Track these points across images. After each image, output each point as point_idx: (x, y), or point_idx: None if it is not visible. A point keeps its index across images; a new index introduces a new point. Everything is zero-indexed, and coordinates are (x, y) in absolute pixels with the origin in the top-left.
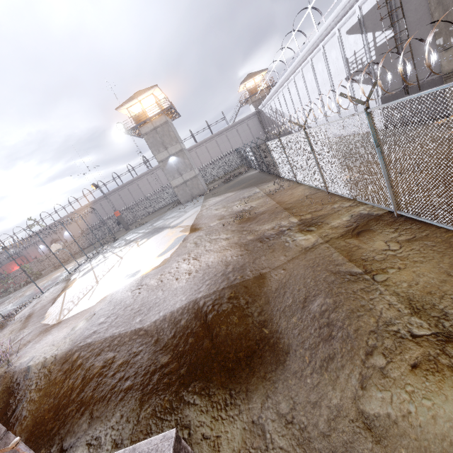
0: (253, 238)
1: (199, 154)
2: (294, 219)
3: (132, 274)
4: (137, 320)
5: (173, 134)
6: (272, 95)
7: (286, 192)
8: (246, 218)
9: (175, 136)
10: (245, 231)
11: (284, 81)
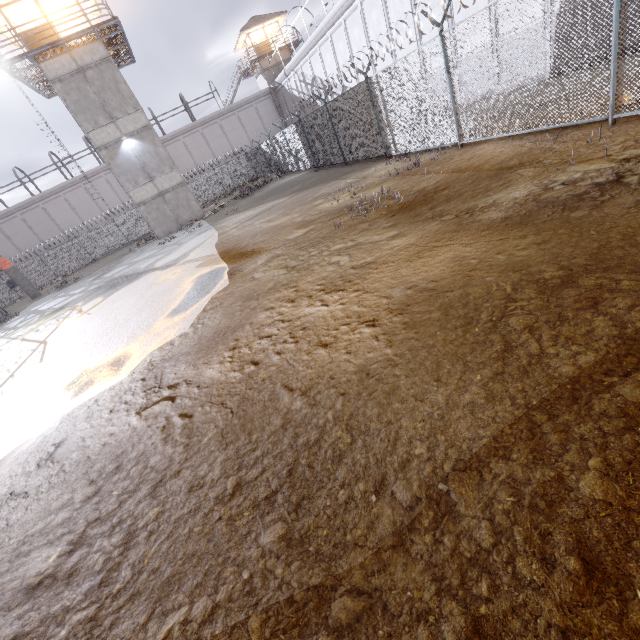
0: (514, 214)
1: (173, 157)
2: (592, 165)
3: (101, 370)
4: (266, 540)
5: (127, 90)
6: (309, 50)
7: (451, 160)
8: (395, 206)
9: (132, 94)
10: (444, 216)
11: (340, 12)
